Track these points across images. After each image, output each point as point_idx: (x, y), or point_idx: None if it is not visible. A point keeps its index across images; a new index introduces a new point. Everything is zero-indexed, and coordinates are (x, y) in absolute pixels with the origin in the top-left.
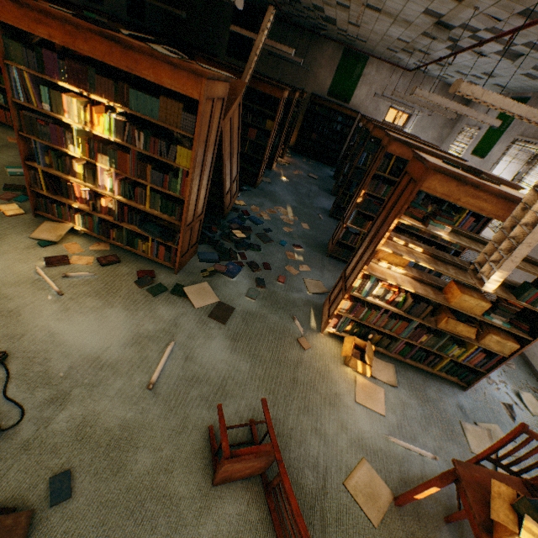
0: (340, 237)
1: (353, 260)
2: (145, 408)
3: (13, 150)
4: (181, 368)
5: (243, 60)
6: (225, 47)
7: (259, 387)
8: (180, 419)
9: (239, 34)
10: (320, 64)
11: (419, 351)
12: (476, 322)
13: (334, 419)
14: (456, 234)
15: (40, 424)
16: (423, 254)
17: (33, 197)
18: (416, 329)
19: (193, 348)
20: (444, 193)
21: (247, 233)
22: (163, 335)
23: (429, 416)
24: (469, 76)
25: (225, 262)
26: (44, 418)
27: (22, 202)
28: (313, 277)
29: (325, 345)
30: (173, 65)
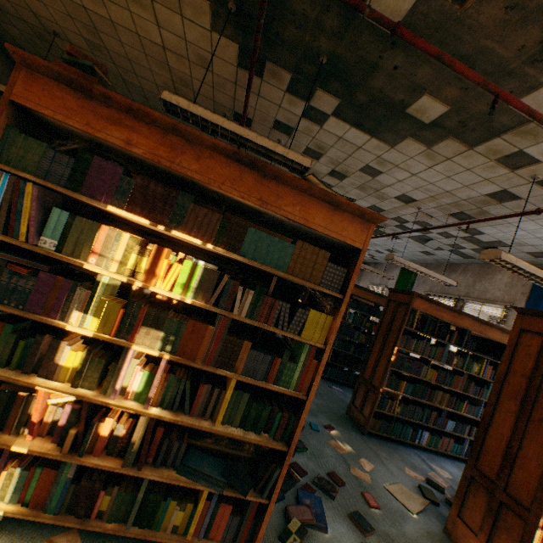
0: (376, 405)
1: (485, 447)
2: None
3: None
4: None
5: None
6: None
7: None
8: None
9: None
10: None
11: None
12: None
13: None
14: None
15: None
16: None
17: None
18: None
19: None
20: None
21: None
22: None
23: None
24: (371, 251)
25: (290, 493)
26: None
27: None
28: (387, 479)
29: None
30: (333, 205)
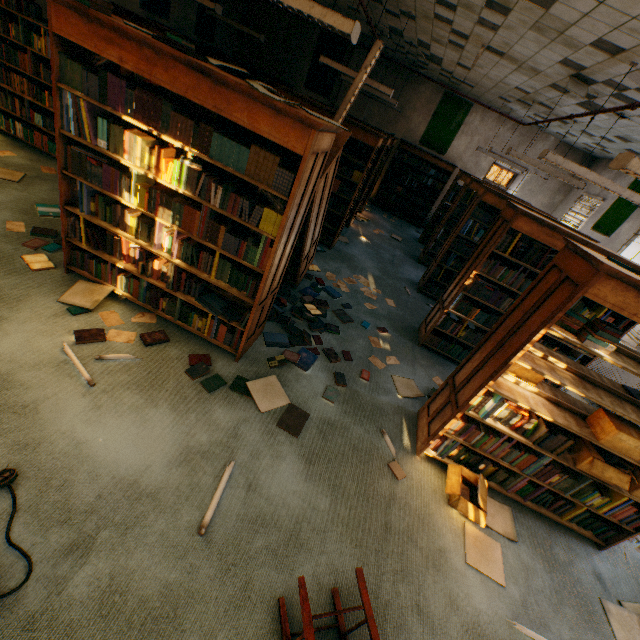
0: (438, 324)
1: (466, 365)
2: (195, 566)
3: (46, 183)
4: (242, 502)
5: (323, 95)
6: (304, 78)
7: (342, 536)
8: (240, 584)
9: (322, 65)
10: (414, 107)
11: (544, 493)
12: (629, 467)
13: (440, 591)
14: (616, 353)
15: (52, 588)
16: (566, 371)
17: (68, 249)
18: (546, 465)
19: (258, 472)
20: (616, 304)
21: (323, 309)
22: (220, 451)
23: (561, 589)
24: (596, 138)
25: (297, 348)
26: (57, 577)
27: (52, 252)
28: (403, 374)
29: (423, 473)
30: (276, 110)
